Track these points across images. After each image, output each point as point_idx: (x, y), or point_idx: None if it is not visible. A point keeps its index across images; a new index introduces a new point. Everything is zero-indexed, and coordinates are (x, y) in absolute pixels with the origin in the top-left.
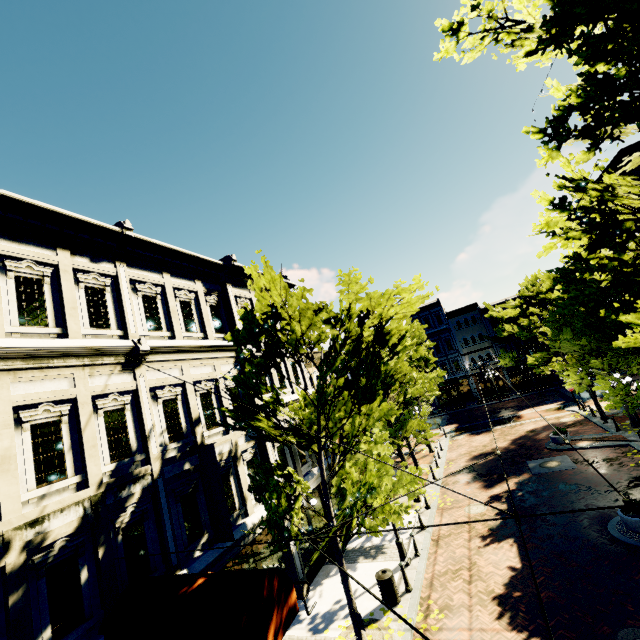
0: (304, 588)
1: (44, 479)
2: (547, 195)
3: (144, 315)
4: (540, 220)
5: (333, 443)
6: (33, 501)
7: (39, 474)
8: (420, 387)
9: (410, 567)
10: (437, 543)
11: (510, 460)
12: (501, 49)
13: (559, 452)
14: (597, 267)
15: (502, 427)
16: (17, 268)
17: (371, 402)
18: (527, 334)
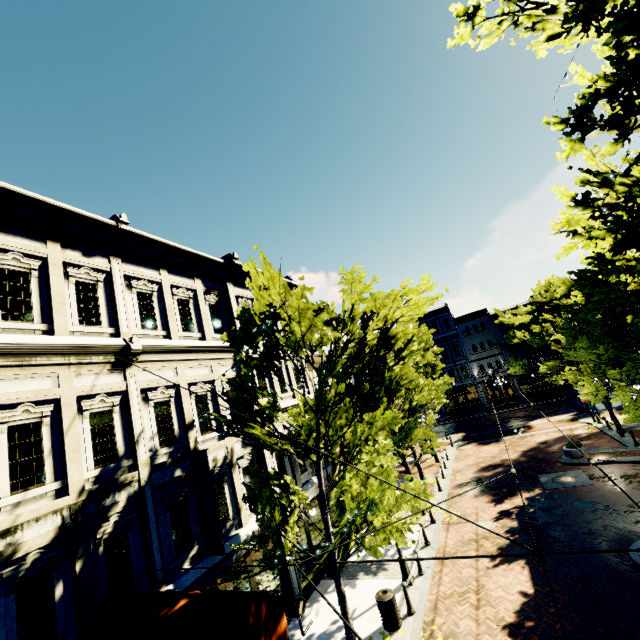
0: (300, 605)
1: (20, 485)
2: (569, 191)
3: (138, 313)
4: (560, 218)
5: (333, 452)
6: (6, 509)
7: (14, 480)
8: (427, 394)
9: (413, 587)
10: (442, 561)
11: (520, 473)
12: (520, 33)
13: (573, 466)
14: (624, 269)
15: (512, 437)
16: (2, 260)
17: (374, 410)
18: (539, 341)
